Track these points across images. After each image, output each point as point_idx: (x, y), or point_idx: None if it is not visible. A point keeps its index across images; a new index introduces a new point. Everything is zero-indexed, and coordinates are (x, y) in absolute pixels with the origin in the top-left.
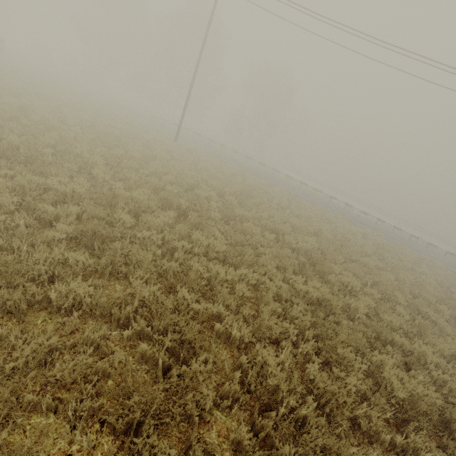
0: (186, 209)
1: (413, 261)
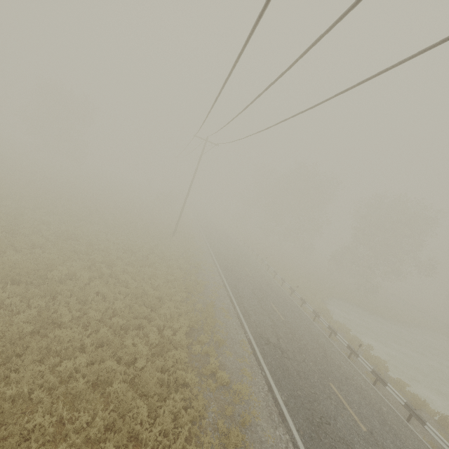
0: None
1: (152, 438)
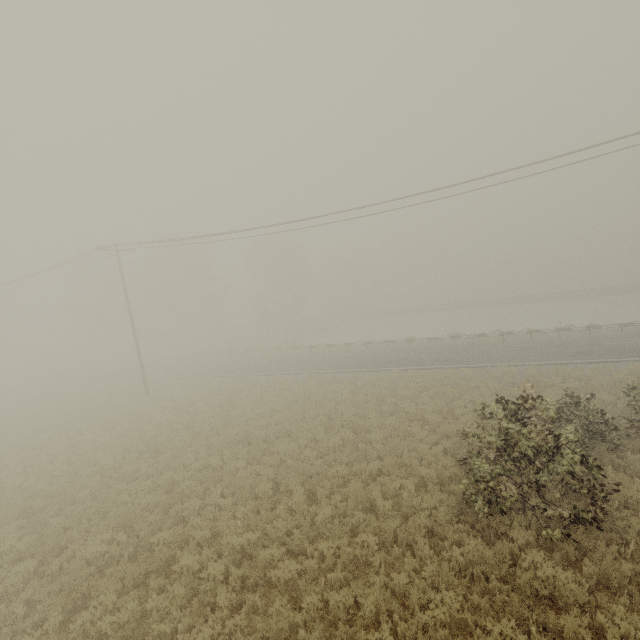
0: (47, 506)
1: (417, 392)
